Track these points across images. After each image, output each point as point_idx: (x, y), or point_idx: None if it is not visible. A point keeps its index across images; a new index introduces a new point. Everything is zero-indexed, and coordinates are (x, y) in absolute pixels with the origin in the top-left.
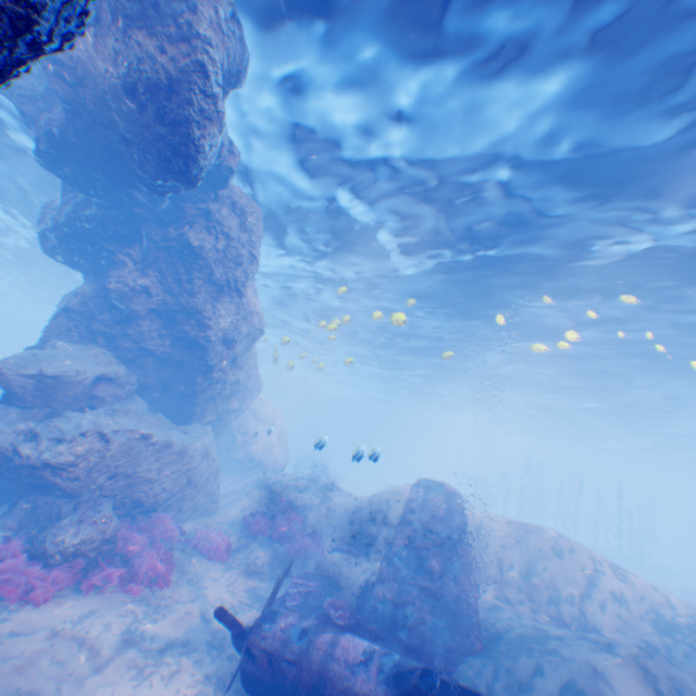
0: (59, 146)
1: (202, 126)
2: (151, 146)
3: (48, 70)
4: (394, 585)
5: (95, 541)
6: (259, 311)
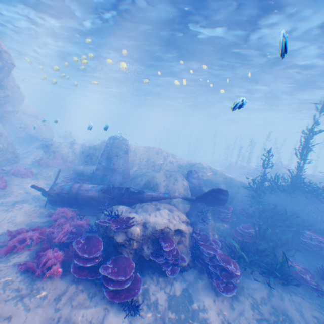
0: None
1: None
2: None
3: None
4: (102, 170)
5: None
6: (7, 51)
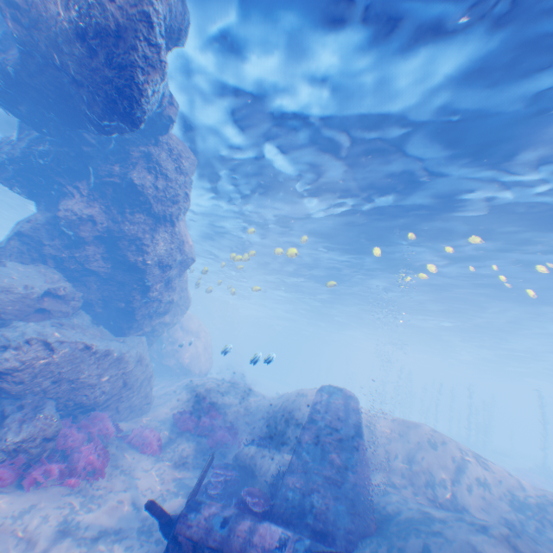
0: (14, 85)
1: (146, 72)
2: (99, 88)
3: (3, 11)
4: (302, 475)
5: (37, 439)
6: (190, 242)
